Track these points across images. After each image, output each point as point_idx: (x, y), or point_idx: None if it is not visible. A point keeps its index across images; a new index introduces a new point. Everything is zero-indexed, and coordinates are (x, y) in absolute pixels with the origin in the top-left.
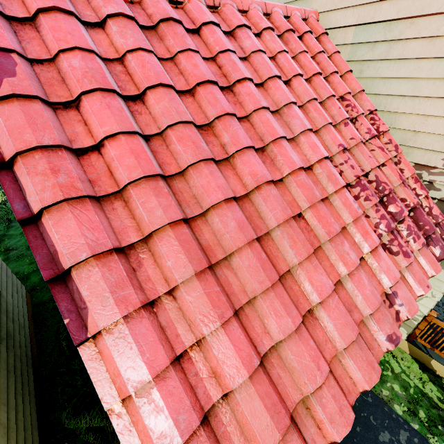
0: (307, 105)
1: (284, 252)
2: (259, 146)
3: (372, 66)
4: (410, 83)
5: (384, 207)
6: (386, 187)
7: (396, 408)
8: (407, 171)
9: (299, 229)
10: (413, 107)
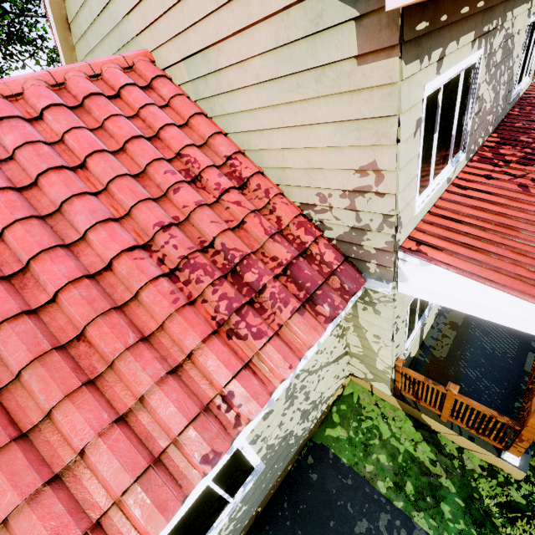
0: (110, 186)
1: (35, 400)
2: (15, 269)
3: (216, 103)
4: (251, 116)
5: (239, 278)
6: (235, 255)
7: (379, 486)
8: (285, 217)
9: (62, 363)
10: (267, 142)
